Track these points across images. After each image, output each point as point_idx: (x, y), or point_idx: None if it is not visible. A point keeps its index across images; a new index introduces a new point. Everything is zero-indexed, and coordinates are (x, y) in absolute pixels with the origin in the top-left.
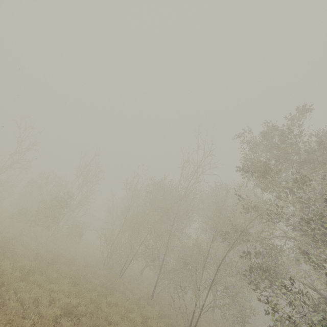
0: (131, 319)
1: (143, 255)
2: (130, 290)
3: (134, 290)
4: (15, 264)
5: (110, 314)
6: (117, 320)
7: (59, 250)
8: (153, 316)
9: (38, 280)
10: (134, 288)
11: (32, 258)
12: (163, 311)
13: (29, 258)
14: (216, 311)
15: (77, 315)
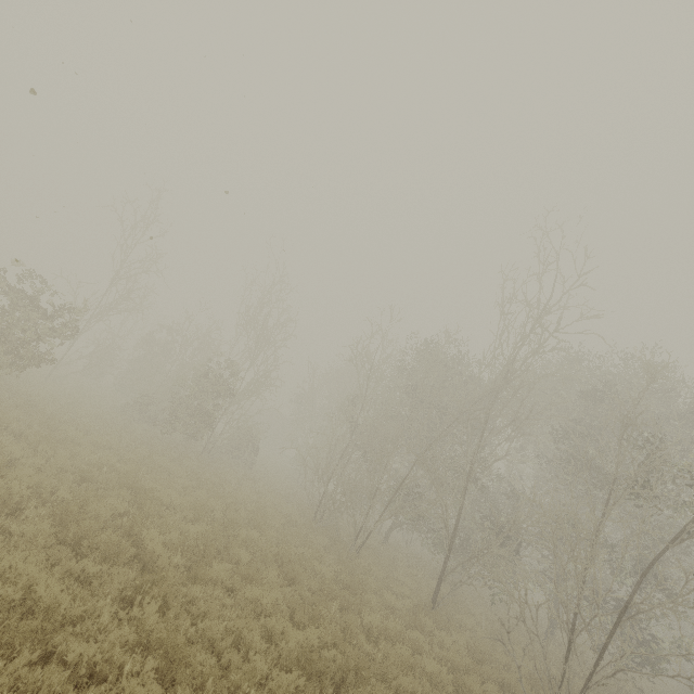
0: (428, 676)
1: (393, 503)
2: (386, 586)
3: (394, 586)
4: (166, 534)
5: (391, 669)
6: (411, 687)
7: (227, 487)
8: (463, 662)
9: (223, 576)
10: (389, 580)
11: (191, 514)
12: (477, 647)
13: (185, 514)
14: (556, 633)
15: (326, 673)
